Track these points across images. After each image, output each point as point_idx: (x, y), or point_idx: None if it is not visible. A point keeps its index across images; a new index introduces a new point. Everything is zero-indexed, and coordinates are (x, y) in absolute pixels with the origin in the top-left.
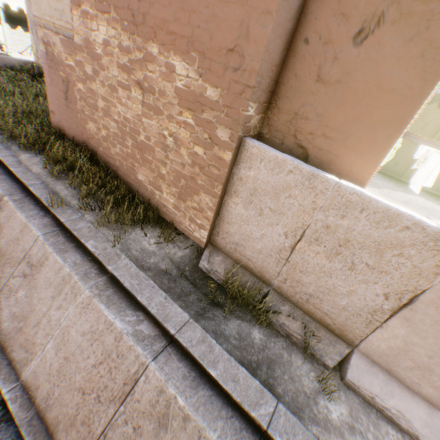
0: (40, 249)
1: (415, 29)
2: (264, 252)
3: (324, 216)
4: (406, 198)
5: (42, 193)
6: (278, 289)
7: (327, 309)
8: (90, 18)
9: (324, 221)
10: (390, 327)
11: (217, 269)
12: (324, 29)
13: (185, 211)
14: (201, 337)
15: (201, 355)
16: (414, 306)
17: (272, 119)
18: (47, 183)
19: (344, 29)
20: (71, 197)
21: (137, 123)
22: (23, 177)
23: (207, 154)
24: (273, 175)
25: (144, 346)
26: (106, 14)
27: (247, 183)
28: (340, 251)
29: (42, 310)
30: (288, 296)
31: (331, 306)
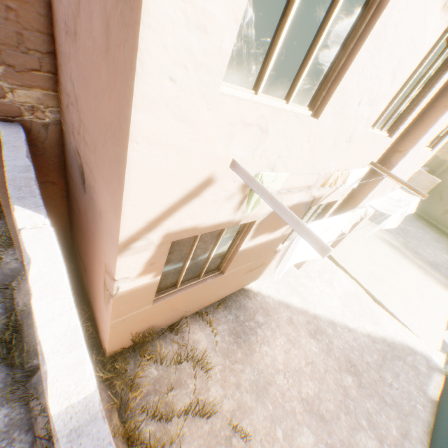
0: None
1: None
2: None
3: None
4: (440, 259)
5: None
6: None
7: None
8: None
9: None
10: None
11: (20, 301)
12: None
13: None
14: None
15: None
16: None
17: (62, 102)
18: None
19: None
20: None
21: None
22: None
23: None
24: None
25: None
26: None
27: None
28: None
29: None
30: None
31: None
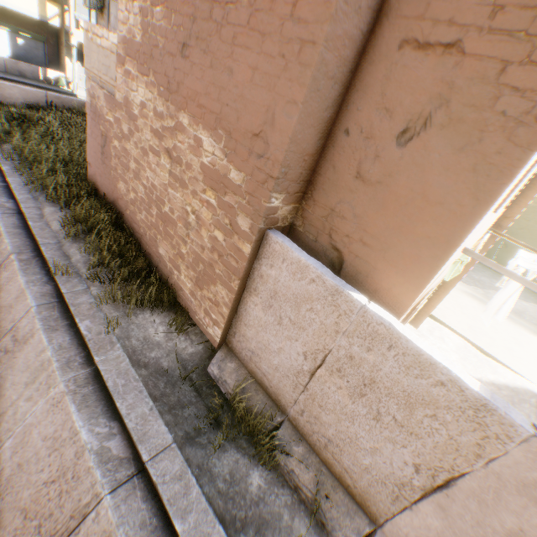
0: (29, 323)
1: (467, 138)
2: (281, 370)
3: (347, 343)
4: (520, 306)
5: (53, 255)
6: (293, 420)
7: (348, 463)
8: (131, 77)
9: (347, 349)
10: (421, 511)
11: (227, 379)
12: (366, 122)
13: (201, 300)
14: (179, 470)
15: (170, 497)
16: (452, 491)
17: (307, 211)
18: (62, 244)
19: (387, 125)
20: (82, 264)
21: (163, 192)
22: (38, 234)
23: (226, 241)
24: (294, 280)
25: (106, 470)
26: (146, 76)
27: (268, 283)
28: (365, 392)
29: (13, 397)
30: (304, 433)
31: (352, 461)
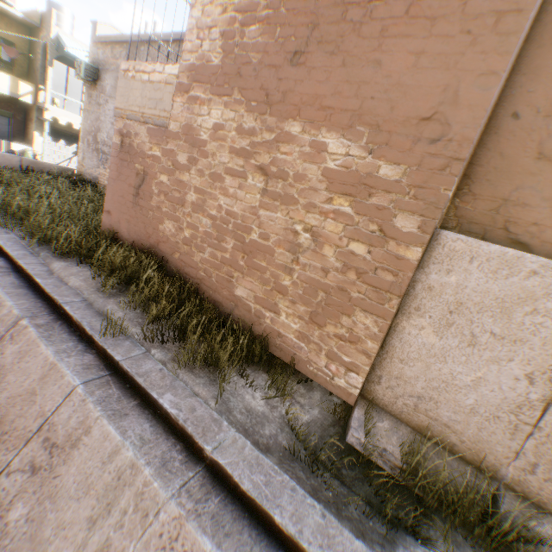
0: (74, 412)
1: None
2: (481, 411)
3: None
4: None
5: (84, 315)
6: (515, 484)
7: None
8: (199, 102)
9: None
10: None
11: (386, 446)
12: (541, 101)
13: (320, 342)
14: None
15: None
16: None
17: (462, 209)
18: (89, 301)
19: None
20: (128, 322)
21: (248, 217)
22: (54, 292)
23: (373, 252)
24: (496, 280)
25: None
26: (226, 96)
27: (443, 295)
28: None
29: None
30: (542, 501)
31: None
